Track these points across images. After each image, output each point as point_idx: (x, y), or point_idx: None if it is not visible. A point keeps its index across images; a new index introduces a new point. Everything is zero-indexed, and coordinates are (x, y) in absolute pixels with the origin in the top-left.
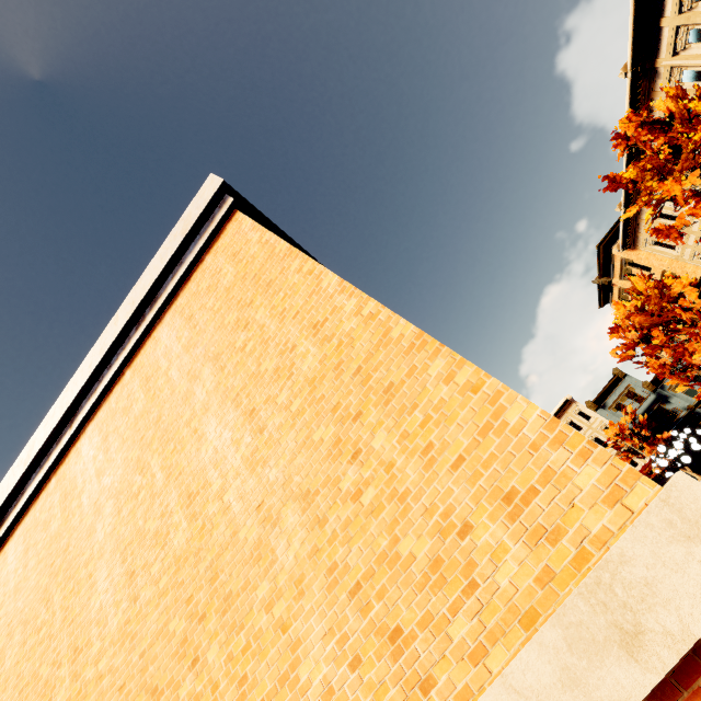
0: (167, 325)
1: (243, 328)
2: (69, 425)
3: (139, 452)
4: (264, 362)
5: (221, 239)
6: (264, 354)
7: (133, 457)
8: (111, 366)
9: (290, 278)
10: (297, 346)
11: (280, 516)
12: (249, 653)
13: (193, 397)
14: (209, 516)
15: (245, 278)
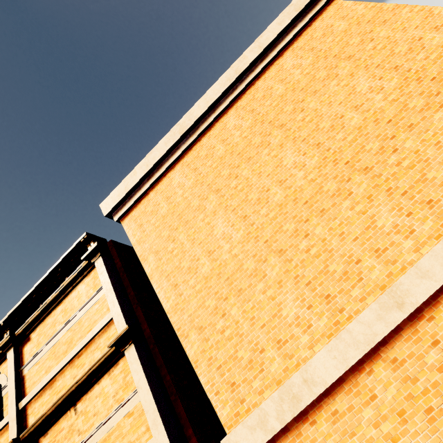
0: (288, 57)
1: (369, 41)
2: (212, 112)
3: (294, 106)
4: (397, 48)
5: (325, 13)
6: (395, 46)
7: (288, 109)
8: (243, 80)
9: (404, 16)
10: (423, 37)
11: (440, 92)
12: (437, 135)
13: (335, 75)
14: (378, 108)
15: (360, 24)
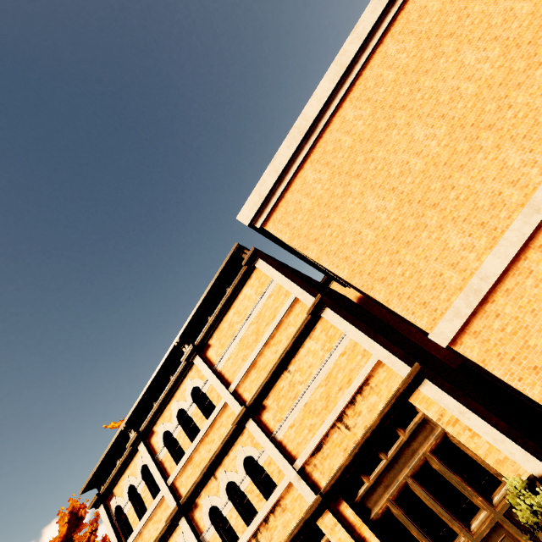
0: (389, 43)
1: (466, 17)
2: (326, 109)
3: (410, 88)
4: (493, 21)
5: None
6: (491, 19)
7: (405, 92)
8: (349, 73)
9: None
10: (514, 8)
11: (537, 53)
12: (541, 88)
13: (442, 53)
14: (488, 75)
15: (453, 2)
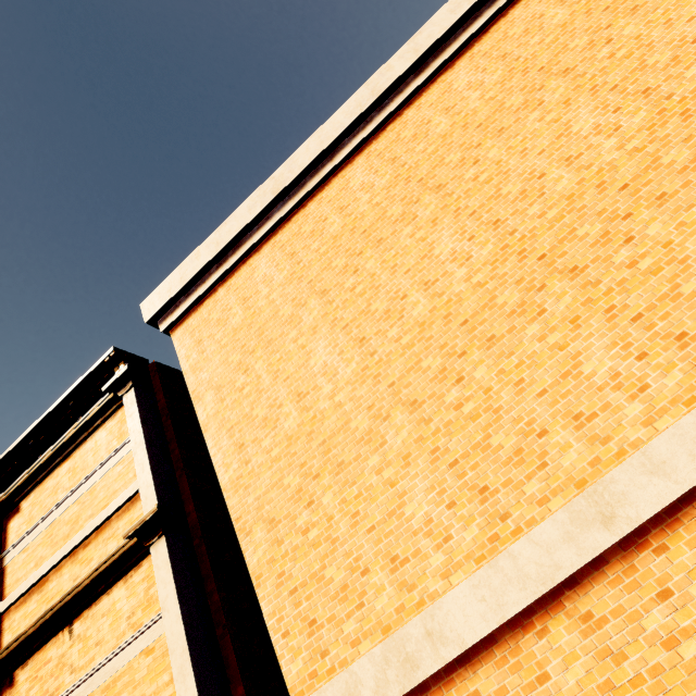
0: (462, 69)
1: (604, 44)
2: (328, 160)
3: (463, 154)
4: (651, 57)
5: None
6: (649, 53)
7: (452, 159)
8: (383, 108)
9: None
10: None
11: None
12: None
13: (539, 102)
14: (607, 162)
15: (591, 12)
